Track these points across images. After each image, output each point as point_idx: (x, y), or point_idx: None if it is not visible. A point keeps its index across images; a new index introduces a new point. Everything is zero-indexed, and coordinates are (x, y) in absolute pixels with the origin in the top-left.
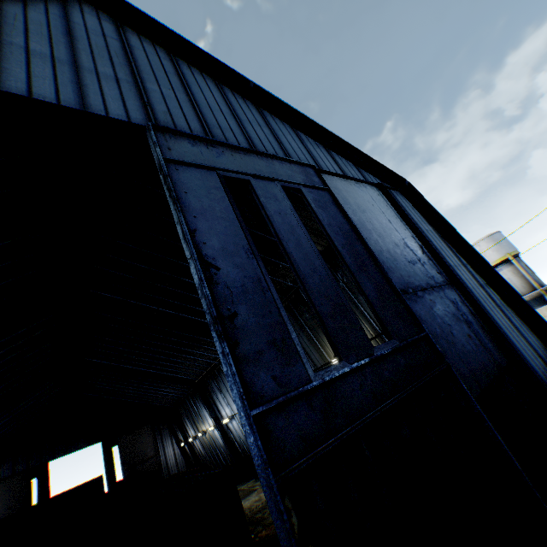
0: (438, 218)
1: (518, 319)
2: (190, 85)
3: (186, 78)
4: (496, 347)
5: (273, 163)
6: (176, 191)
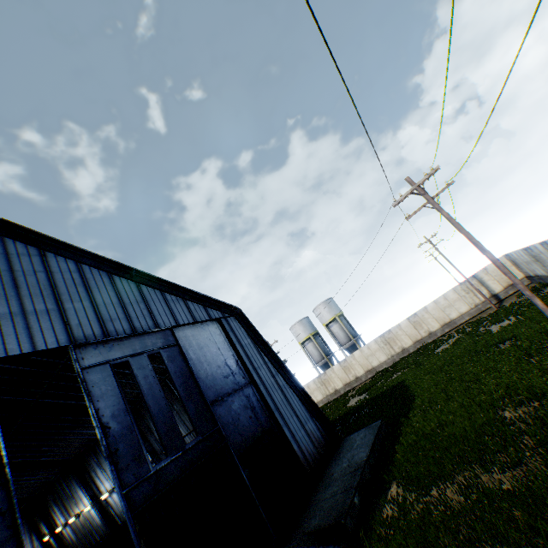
0: (256, 332)
1: (292, 392)
2: (92, 288)
3: (90, 282)
4: (267, 418)
5: (144, 338)
6: (88, 387)
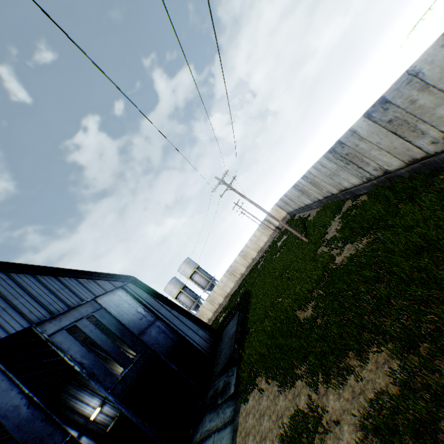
0: (149, 288)
1: (184, 317)
2: (26, 287)
3: (22, 284)
4: (174, 335)
5: (79, 309)
6: (59, 345)
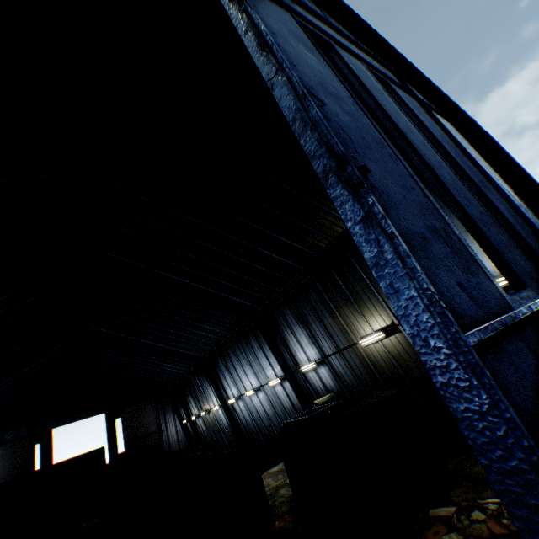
0: (518, 171)
1: None
2: None
3: None
4: None
5: (351, 46)
6: None
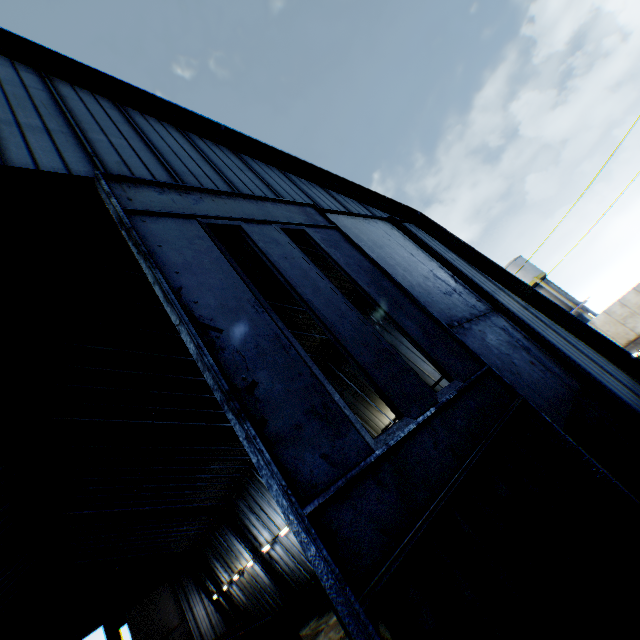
0: (461, 245)
1: (572, 336)
2: (146, 133)
3: (141, 126)
4: (562, 370)
5: (266, 206)
6: (146, 245)
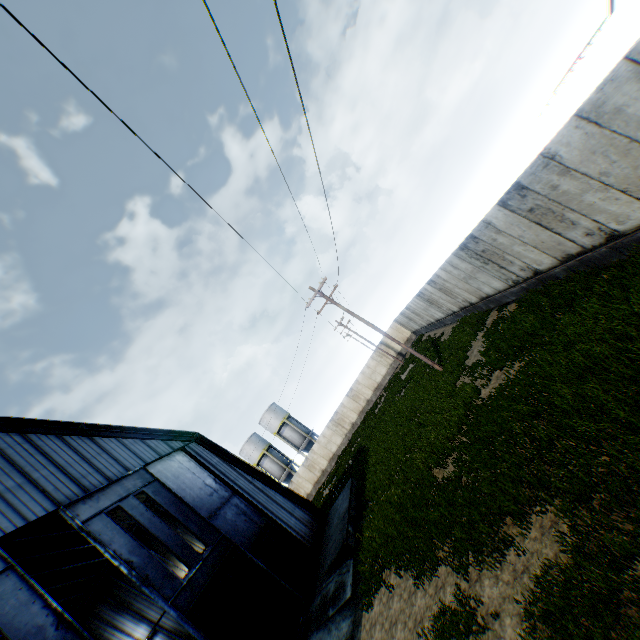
0: (221, 449)
1: (273, 491)
2: (50, 453)
3: (44, 449)
4: (260, 517)
5: (124, 482)
6: (97, 536)
